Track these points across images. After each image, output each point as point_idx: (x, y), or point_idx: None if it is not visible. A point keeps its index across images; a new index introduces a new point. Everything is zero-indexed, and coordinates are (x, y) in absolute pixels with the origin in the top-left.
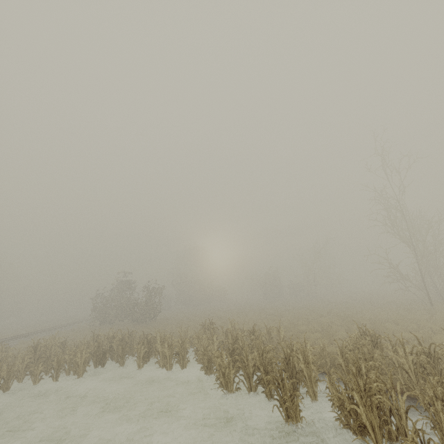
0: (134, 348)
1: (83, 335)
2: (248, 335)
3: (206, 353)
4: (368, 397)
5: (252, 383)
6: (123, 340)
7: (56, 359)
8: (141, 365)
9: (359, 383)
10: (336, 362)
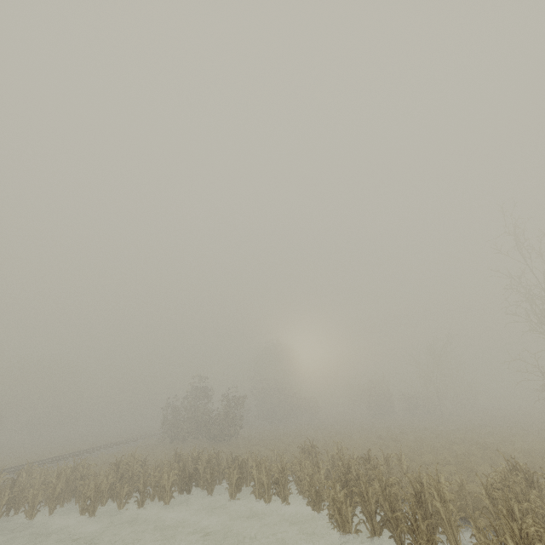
0: (221, 473)
1: (154, 454)
2: (362, 463)
3: (313, 483)
4: (525, 544)
5: (375, 525)
6: (210, 462)
7: (142, 480)
8: (233, 495)
9: (512, 526)
10: (480, 505)
